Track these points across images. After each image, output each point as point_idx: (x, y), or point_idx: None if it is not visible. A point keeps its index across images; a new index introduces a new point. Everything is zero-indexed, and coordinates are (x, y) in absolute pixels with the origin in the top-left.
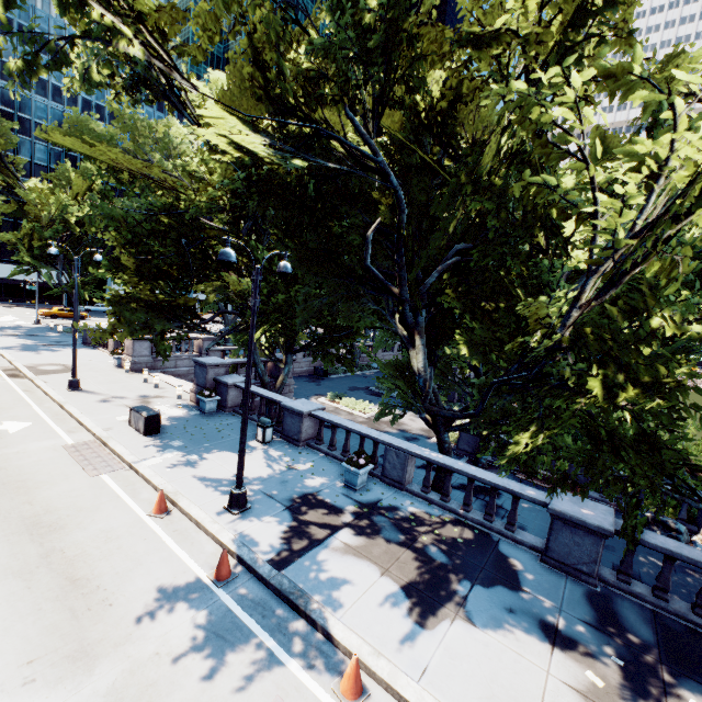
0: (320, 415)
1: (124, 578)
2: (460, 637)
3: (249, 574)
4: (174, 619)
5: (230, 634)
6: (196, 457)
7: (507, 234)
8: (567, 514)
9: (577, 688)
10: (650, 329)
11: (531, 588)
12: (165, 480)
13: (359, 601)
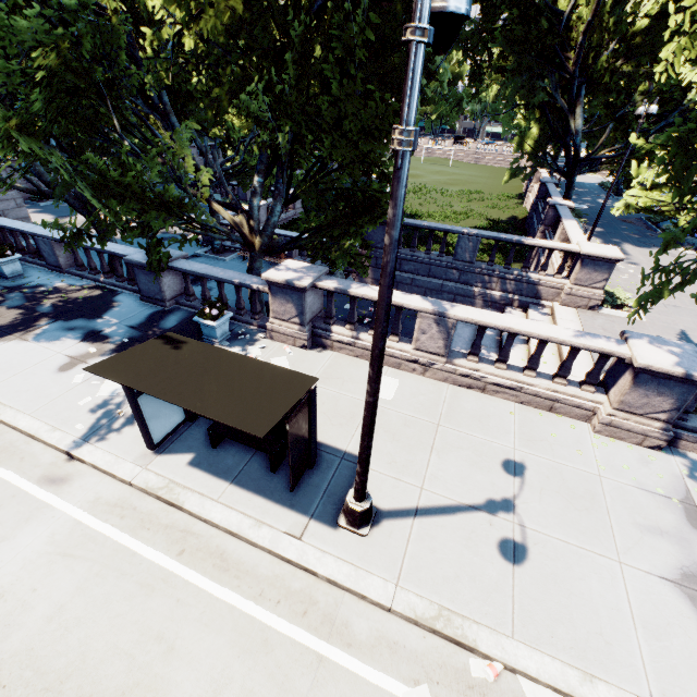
0: None
1: None
2: (5, 348)
3: None
4: None
5: None
6: None
7: None
8: (133, 261)
9: (73, 356)
10: None
11: (109, 316)
12: None
13: None
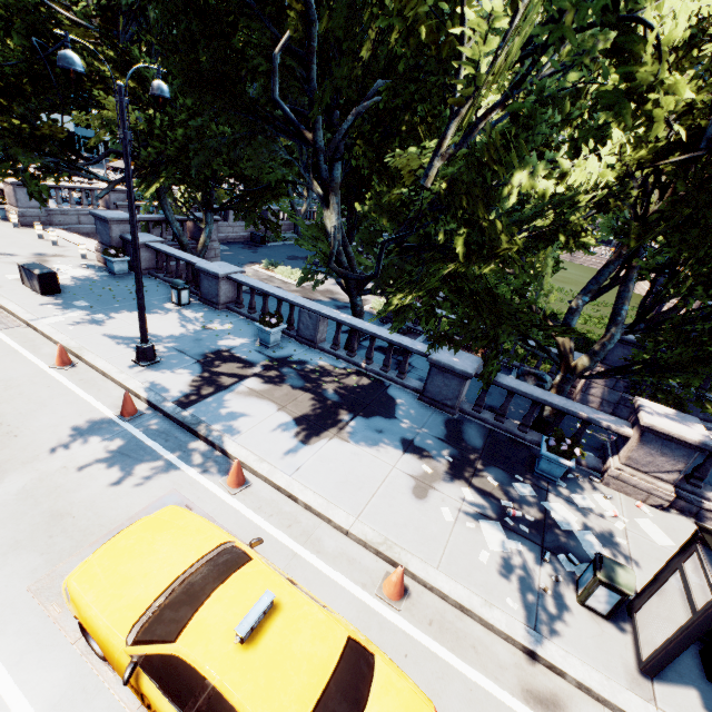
0: (238, 278)
1: (28, 417)
2: (333, 449)
3: (156, 412)
4: (81, 444)
5: (135, 453)
6: (104, 317)
7: (420, 67)
8: (441, 363)
9: (412, 474)
10: (514, 187)
11: (403, 417)
12: (67, 337)
13: (254, 428)
